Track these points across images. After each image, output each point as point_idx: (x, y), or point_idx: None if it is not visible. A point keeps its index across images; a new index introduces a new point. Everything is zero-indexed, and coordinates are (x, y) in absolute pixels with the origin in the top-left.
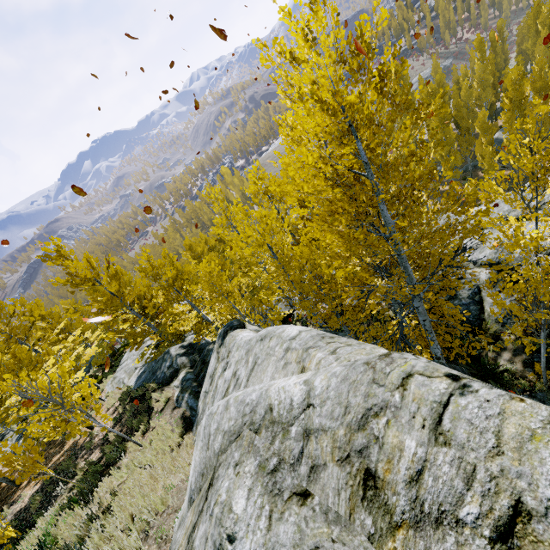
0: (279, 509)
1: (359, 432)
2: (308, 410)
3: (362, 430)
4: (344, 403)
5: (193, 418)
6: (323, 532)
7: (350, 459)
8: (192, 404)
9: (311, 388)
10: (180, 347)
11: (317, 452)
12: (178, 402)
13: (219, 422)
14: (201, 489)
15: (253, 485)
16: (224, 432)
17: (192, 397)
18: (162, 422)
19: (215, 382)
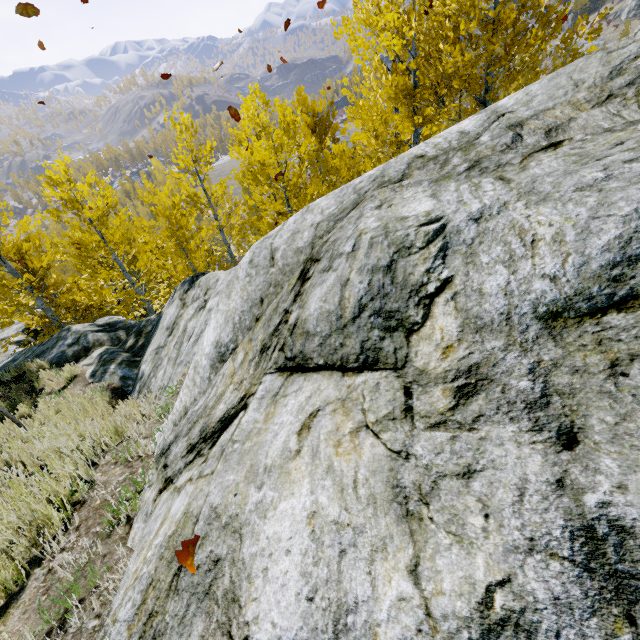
0: (514, 169)
1: (615, 79)
2: (504, 117)
3: (618, 76)
4: (568, 84)
5: (129, 388)
6: (618, 136)
7: (615, 95)
8: (127, 373)
9: (495, 108)
10: (90, 325)
11: (548, 122)
12: (95, 377)
13: (296, 227)
14: (261, 315)
15: (438, 189)
16: (317, 224)
17: (124, 366)
18: (66, 400)
19: (181, 328)
